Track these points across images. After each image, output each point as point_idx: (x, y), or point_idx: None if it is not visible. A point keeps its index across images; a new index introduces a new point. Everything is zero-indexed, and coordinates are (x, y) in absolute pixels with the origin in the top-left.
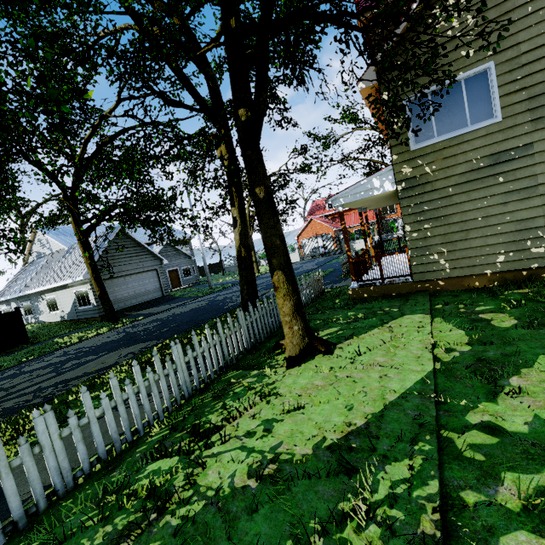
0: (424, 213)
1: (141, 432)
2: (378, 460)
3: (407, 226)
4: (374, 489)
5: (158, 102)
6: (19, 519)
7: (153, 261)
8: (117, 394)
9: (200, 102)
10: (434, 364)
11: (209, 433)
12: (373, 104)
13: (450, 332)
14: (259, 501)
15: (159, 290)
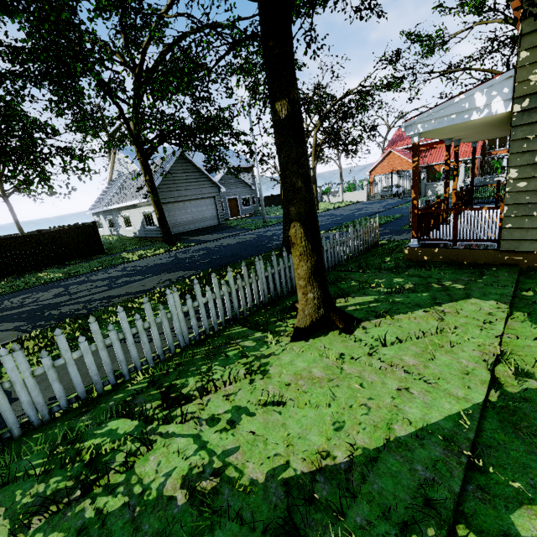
0: None
1: (127, 376)
2: None
3: (513, 170)
4: None
5: None
6: None
7: (211, 189)
8: (99, 339)
9: None
10: (488, 392)
11: (176, 403)
12: None
13: (534, 342)
14: (171, 533)
15: (216, 218)
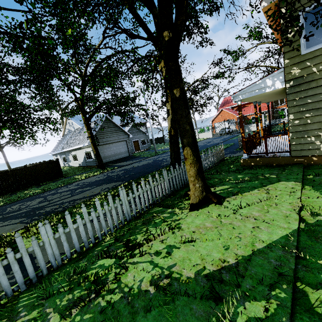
0: (307, 105)
1: (100, 238)
2: (240, 295)
3: (291, 115)
4: (233, 319)
5: (125, 37)
6: (33, 278)
7: (124, 136)
8: (86, 217)
9: (148, 33)
10: (299, 224)
11: (134, 247)
12: (271, 16)
13: (317, 199)
14: (152, 305)
15: (127, 152)
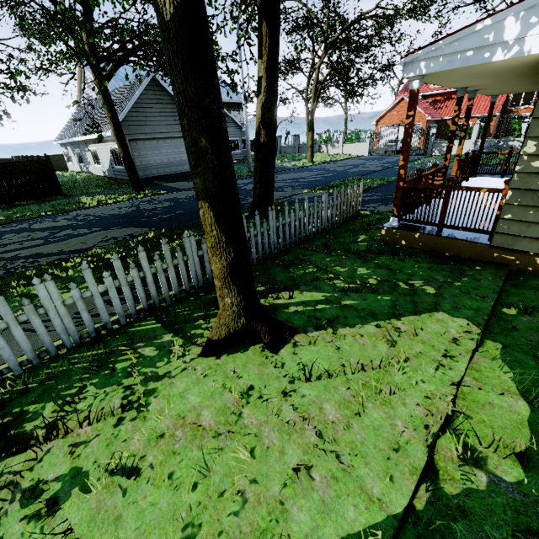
0: None
1: None
2: None
3: (531, 142)
4: None
5: None
6: None
7: None
8: None
9: None
10: (416, 490)
11: (2, 453)
12: None
13: (500, 398)
14: None
15: None
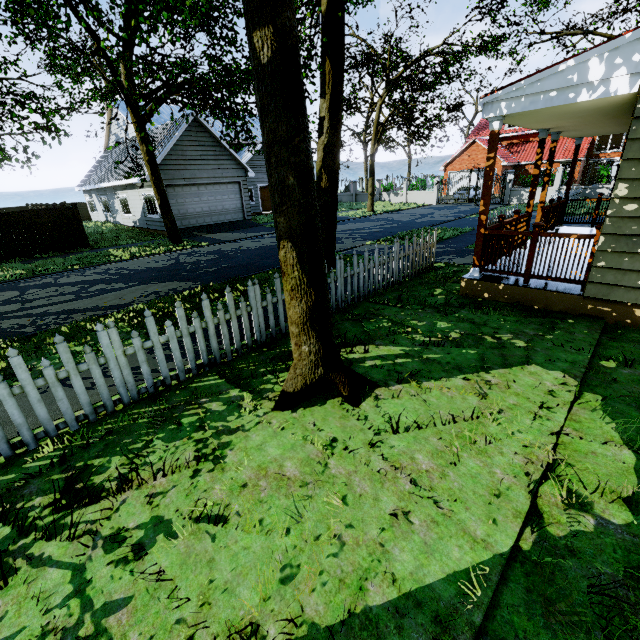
0: None
1: (31, 445)
2: None
3: (622, 184)
4: None
5: None
6: None
7: (236, 171)
8: None
9: None
10: (521, 532)
11: (74, 503)
12: None
13: (603, 447)
14: None
15: (240, 211)
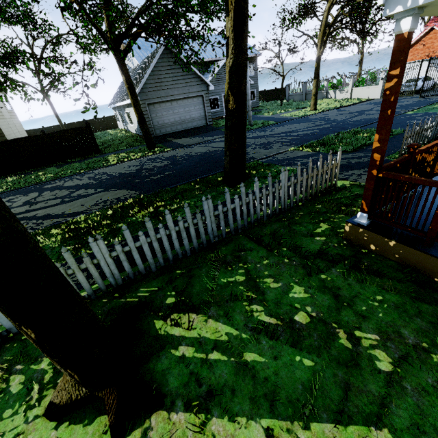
0: None
1: None
2: None
3: None
4: None
5: None
6: None
7: (199, 86)
8: None
9: None
10: None
11: None
12: None
13: None
14: None
15: (203, 119)
